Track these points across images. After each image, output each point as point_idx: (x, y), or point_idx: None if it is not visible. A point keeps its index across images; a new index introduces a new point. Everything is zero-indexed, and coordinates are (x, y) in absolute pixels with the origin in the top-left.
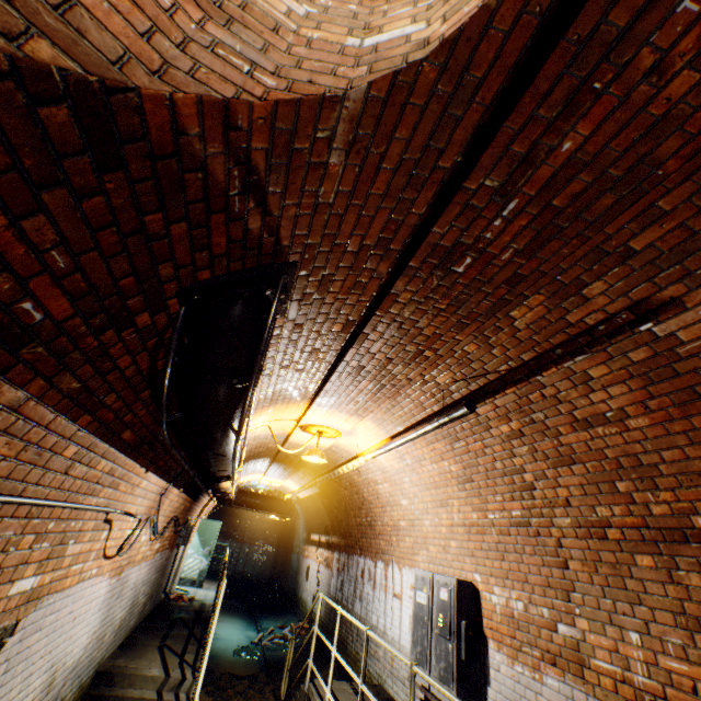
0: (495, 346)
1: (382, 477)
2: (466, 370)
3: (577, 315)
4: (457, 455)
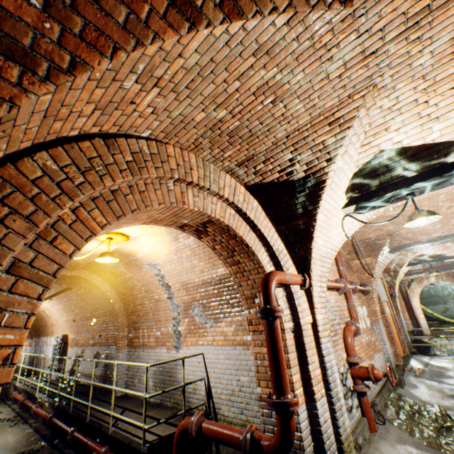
0: (55, 287)
1: (47, 308)
2: (53, 289)
3: (64, 286)
4: (61, 303)
